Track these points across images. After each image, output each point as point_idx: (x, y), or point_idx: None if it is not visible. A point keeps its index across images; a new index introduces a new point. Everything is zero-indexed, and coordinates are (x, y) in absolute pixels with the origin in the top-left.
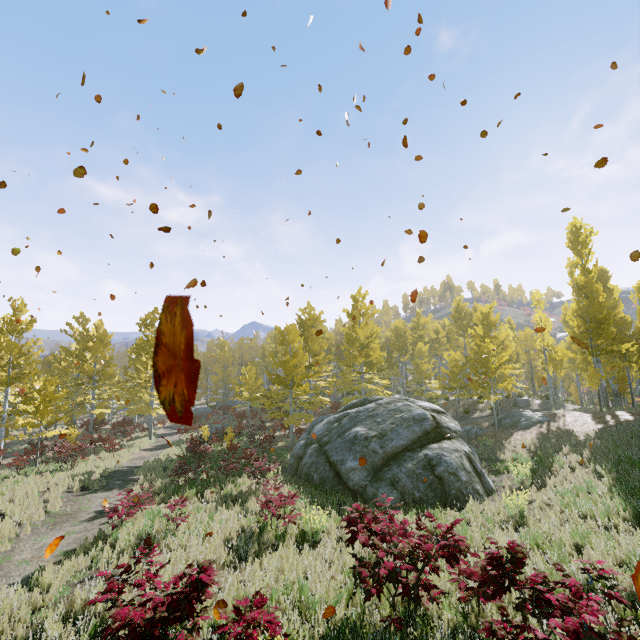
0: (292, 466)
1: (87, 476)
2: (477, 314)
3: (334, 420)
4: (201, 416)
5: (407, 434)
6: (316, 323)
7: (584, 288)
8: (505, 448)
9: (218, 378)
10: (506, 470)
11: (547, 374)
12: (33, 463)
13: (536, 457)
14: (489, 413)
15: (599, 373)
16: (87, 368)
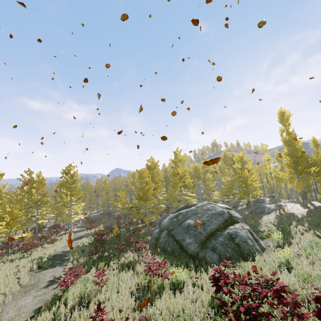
0: (153, 243)
1: (40, 260)
2: (236, 157)
3: (173, 217)
4: (96, 219)
5: (216, 222)
6: (155, 166)
7: (288, 142)
8: (261, 224)
9: (104, 198)
10: (266, 236)
11: (273, 185)
12: (6, 254)
13: (280, 228)
14: (245, 207)
15: (302, 183)
16: (33, 198)
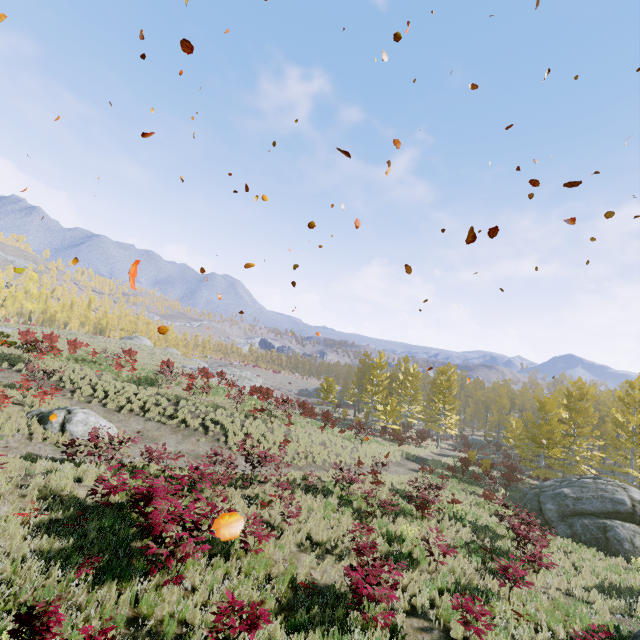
0: (520, 498)
1: (407, 453)
2: None
3: (559, 481)
4: (475, 445)
5: (598, 505)
6: (586, 397)
7: None
8: None
9: (494, 419)
10: None
11: None
12: (382, 438)
13: None
14: None
15: None
16: (407, 392)
